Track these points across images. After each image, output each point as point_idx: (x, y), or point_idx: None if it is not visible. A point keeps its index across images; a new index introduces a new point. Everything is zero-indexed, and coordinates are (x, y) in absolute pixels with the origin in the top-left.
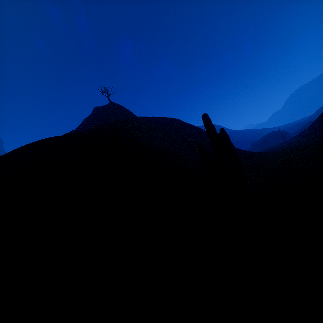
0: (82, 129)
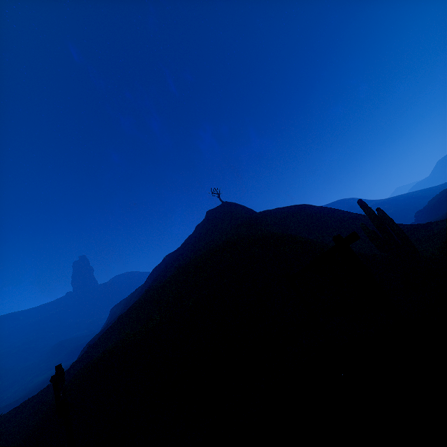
0: (201, 237)
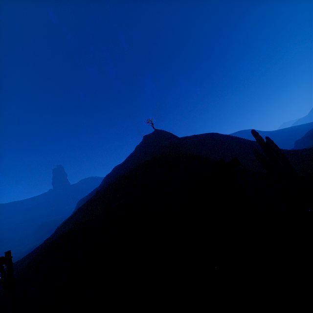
0: (138, 154)
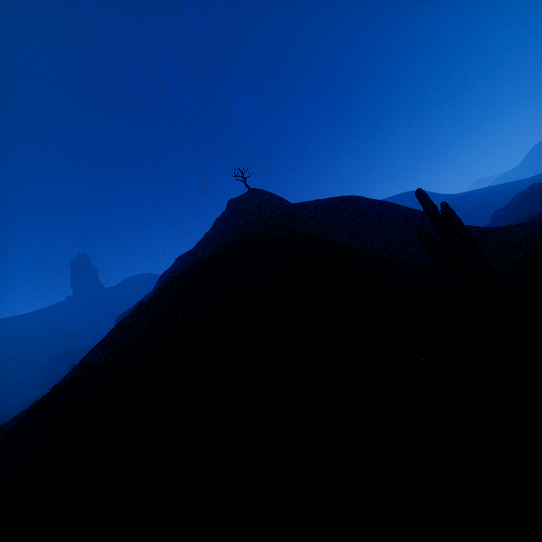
0: (219, 235)
